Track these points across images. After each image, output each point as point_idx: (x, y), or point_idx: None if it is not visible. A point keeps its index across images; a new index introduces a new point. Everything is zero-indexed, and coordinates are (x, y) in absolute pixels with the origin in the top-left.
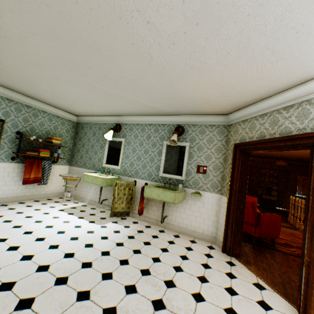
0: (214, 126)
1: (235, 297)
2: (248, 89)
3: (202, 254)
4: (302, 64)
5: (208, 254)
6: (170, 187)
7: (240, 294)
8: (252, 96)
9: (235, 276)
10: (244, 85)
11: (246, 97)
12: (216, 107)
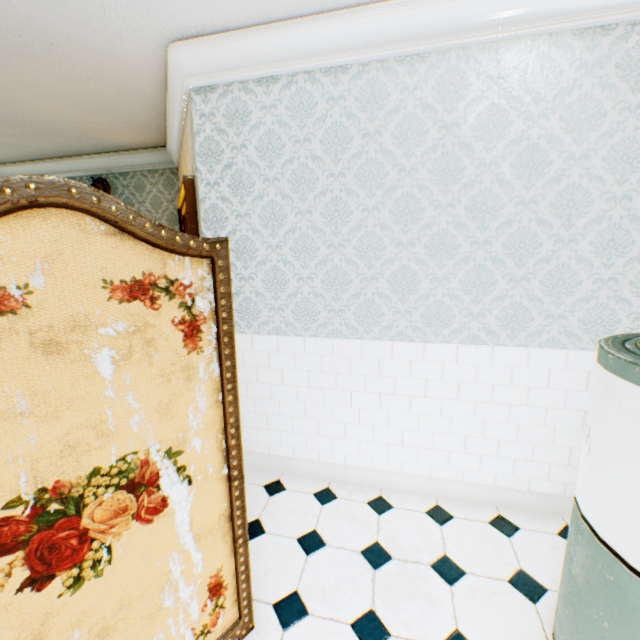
0: (157, 173)
1: None
2: (106, 98)
3: None
4: (104, 53)
5: None
6: None
7: None
8: (142, 111)
9: None
10: (87, 93)
11: (133, 113)
12: (122, 134)
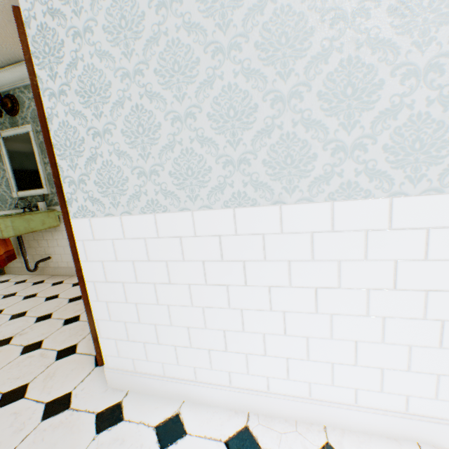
0: None
1: (27, 355)
2: None
3: (66, 300)
4: None
5: (79, 297)
6: (29, 212)
7: (44, 347)
8: None
9: (77, 320)
10: None
11: None
12: (3, 31)
